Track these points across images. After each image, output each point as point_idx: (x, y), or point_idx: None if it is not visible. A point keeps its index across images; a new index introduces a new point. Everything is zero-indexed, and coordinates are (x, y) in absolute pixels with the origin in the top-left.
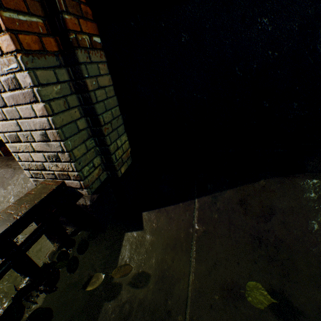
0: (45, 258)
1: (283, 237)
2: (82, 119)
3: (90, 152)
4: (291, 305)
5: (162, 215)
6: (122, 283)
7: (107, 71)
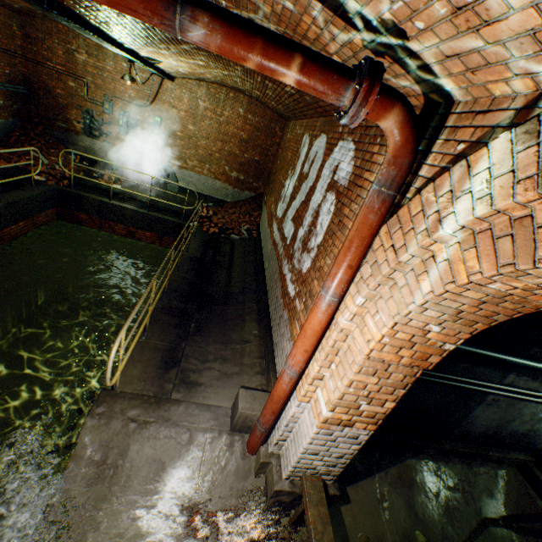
0: (302, 540)
1: (418, 499)
2: None
3: None
4: (427, 538)
5: (359, 489)
6: None
7: None
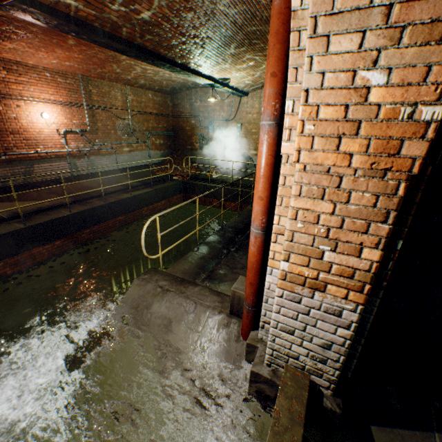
0: None
1: None
2: None
3: None
4: None
5: (396, 439)
6: None
7: None
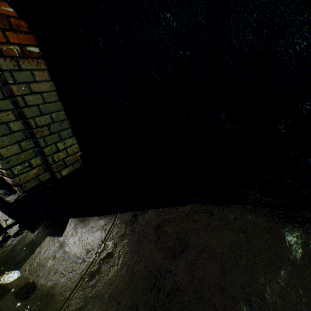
0: None
1: (183, 285)
2: (17, 121)
3: (26, 153)
4: None
5: (83, 225)
6: (11, 289)
7: (47, 78)
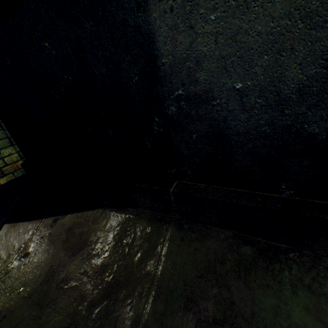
0: None
1: (71, 276)
2: None
3: None
4: None
5: (13, 230)
6: None
7: None
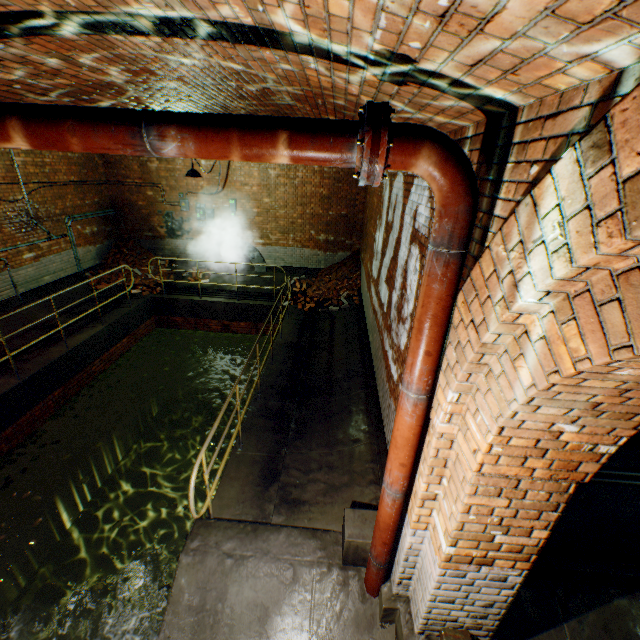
0: None
1: None
2: None
3: None
4: None
5: None
6: None
7: None
